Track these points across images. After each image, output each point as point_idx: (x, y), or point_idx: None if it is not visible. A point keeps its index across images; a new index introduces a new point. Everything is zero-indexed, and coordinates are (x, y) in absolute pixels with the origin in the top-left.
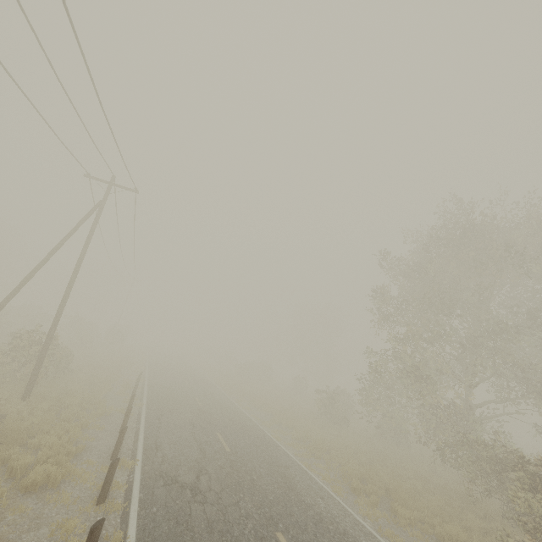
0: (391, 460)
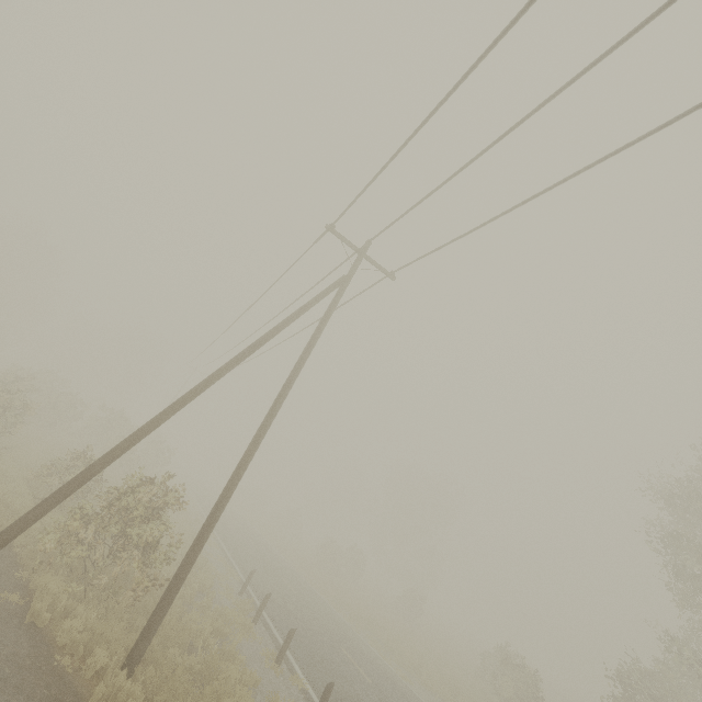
0: None
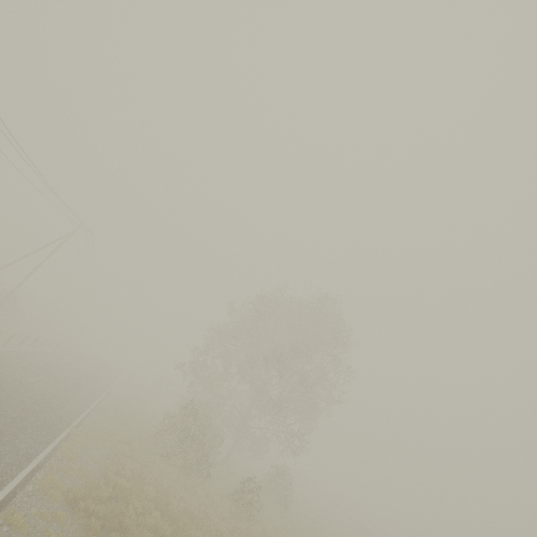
0: None
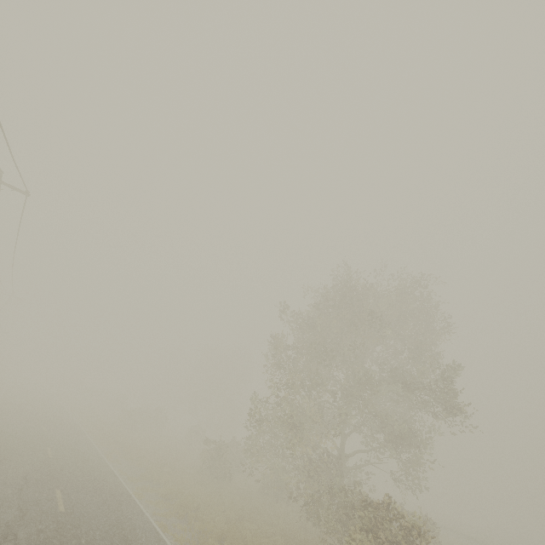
0: (264, 517)
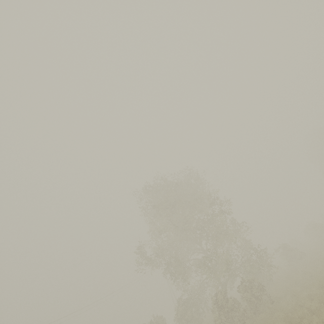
0: None
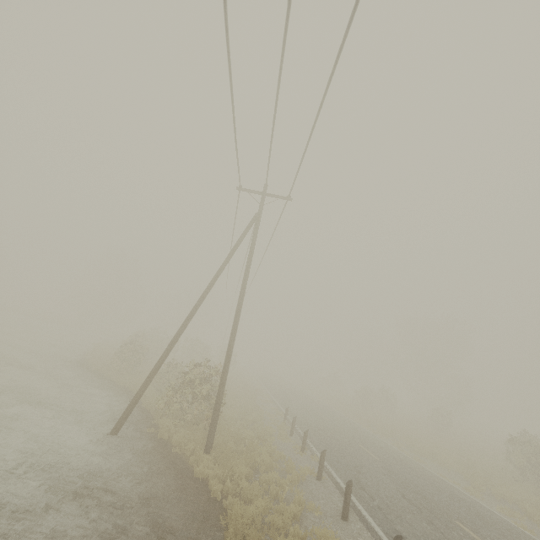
0: None
